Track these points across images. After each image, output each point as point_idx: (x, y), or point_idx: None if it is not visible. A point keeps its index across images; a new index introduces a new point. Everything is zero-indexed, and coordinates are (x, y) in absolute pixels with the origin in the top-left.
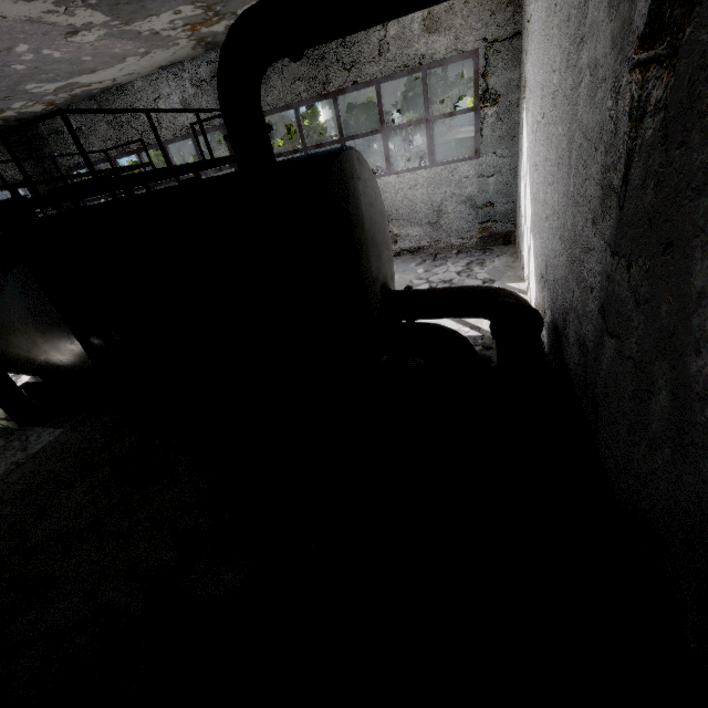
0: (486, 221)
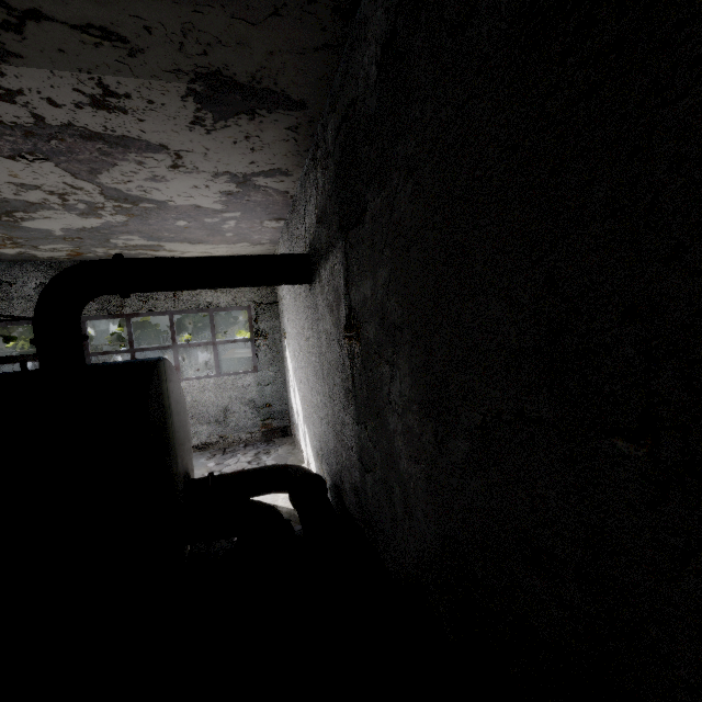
0: (267, 418)
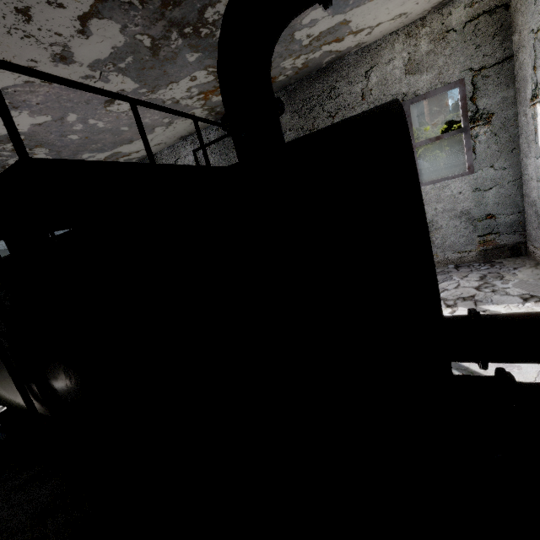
0: (486, 234)
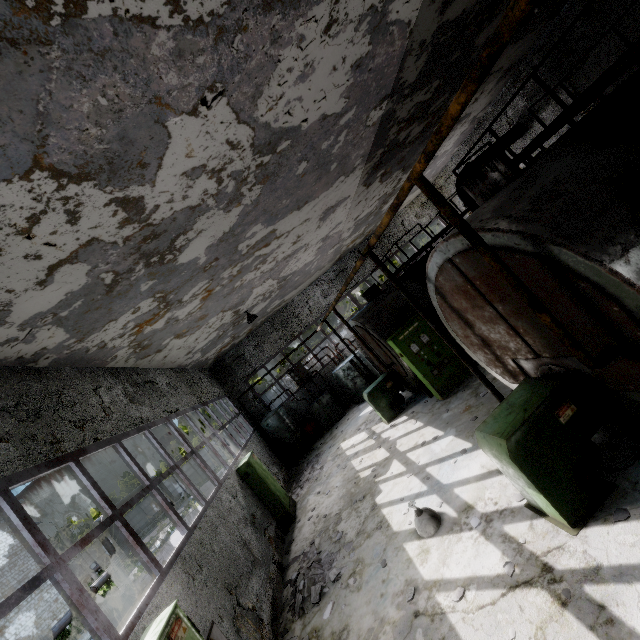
0: None
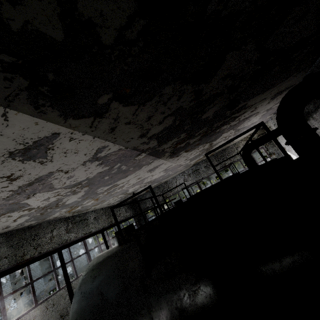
0: None
